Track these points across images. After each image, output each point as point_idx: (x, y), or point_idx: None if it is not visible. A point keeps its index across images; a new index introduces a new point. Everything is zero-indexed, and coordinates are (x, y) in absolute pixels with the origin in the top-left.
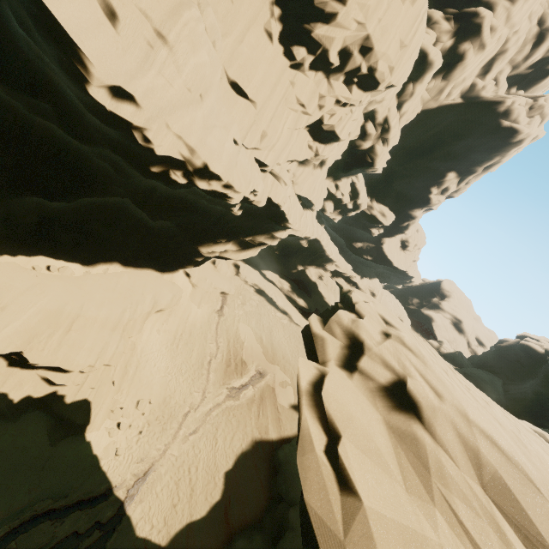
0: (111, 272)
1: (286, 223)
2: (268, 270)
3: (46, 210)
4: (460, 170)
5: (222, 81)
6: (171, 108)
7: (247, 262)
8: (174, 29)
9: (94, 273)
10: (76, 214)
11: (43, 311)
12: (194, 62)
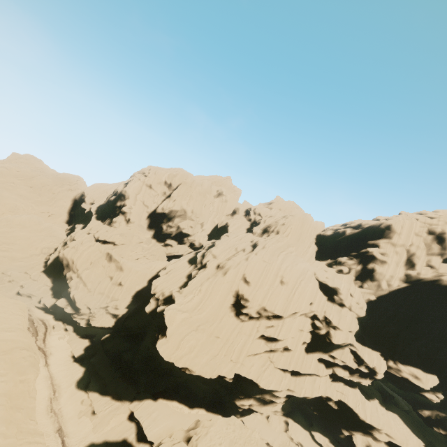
0: (199, 413)
1: (261, 386)
2: (316, 431)
3: (179, 380)
4: None
5: (212, 336)
6: (182, 356)
7: (297, 420)
8: (182, 342)
9: (192, 412)
10: (188, 381)
11: (167, 427)
12: (188, 345)
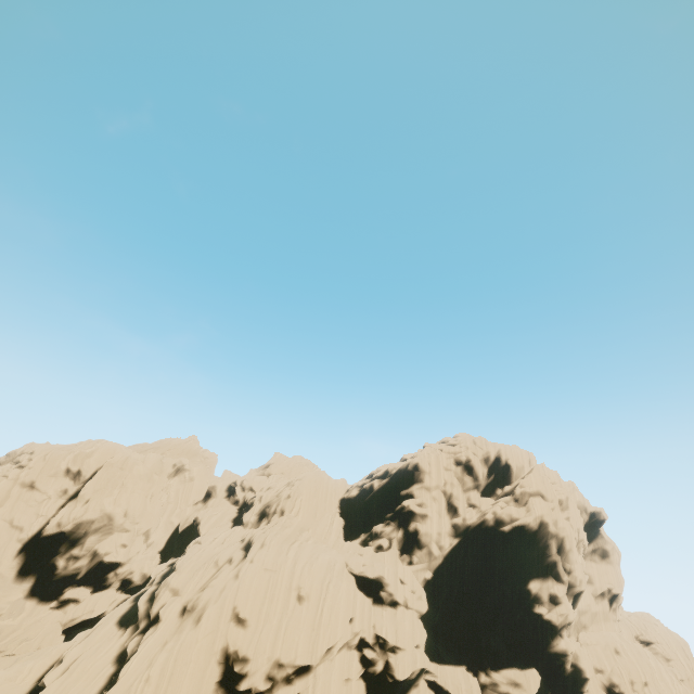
0: None
1: None
2: None
3: None
4: (537, 572)
5: None
6: None
7: None
8: None
9: None
10: None
11: None
12: None
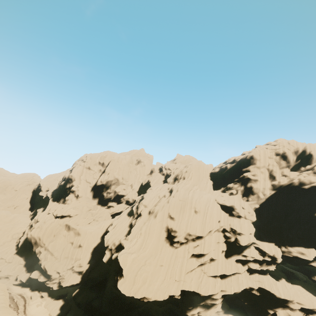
0: None
1: (202, 294)
2: None
3: (140, 310)
4: None
5: (157, 266)
6: (139, 289)
7: (235, 314)
8: (136, 277)
9: None
10: (148, 309)
11: None
12: (141, 278)
